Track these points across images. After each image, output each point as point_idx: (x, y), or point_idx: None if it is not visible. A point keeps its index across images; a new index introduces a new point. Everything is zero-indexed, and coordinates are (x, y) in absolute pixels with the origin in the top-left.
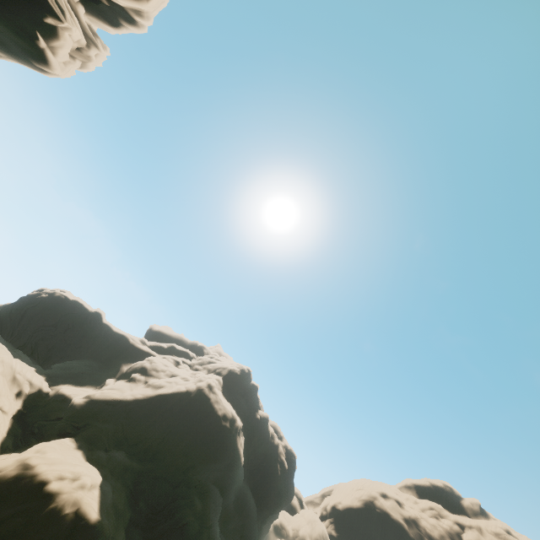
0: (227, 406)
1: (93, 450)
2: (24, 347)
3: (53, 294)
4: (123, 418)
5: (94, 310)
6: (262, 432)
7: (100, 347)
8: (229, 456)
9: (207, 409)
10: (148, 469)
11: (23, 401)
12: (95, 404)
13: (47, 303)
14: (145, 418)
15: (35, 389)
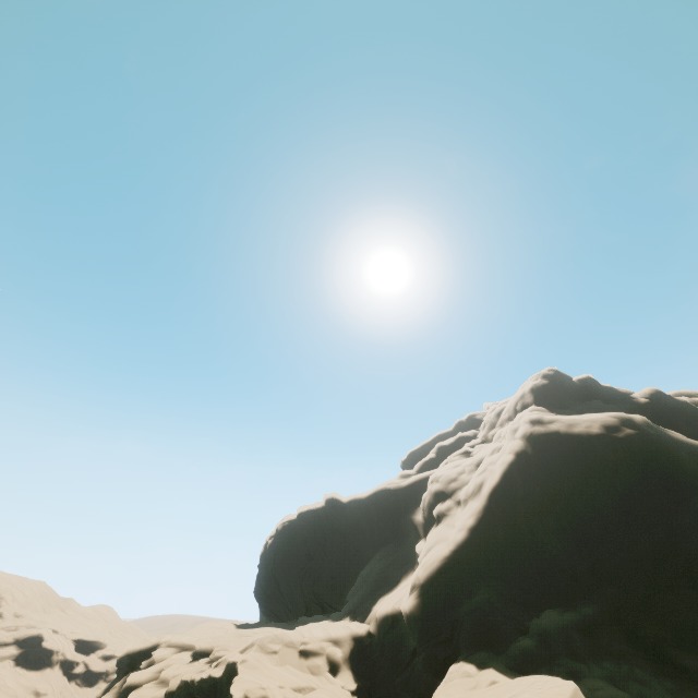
0: (590, 417)
1: (505, 652)
2: (309, 610)
3: (276, 532)
4: (486, 568)
5: (323, 503)
6: (677, 410)
7: (372, 529)
8: (695, 465)
9: (572, 446)
10: (616, 599)
11: (349, 673)
12: (432, 587)
13: (280, 545)
14: (513, 539)
15: (347, 644)
